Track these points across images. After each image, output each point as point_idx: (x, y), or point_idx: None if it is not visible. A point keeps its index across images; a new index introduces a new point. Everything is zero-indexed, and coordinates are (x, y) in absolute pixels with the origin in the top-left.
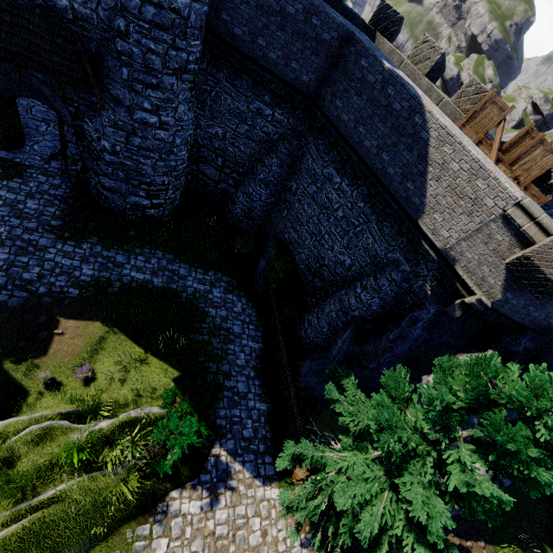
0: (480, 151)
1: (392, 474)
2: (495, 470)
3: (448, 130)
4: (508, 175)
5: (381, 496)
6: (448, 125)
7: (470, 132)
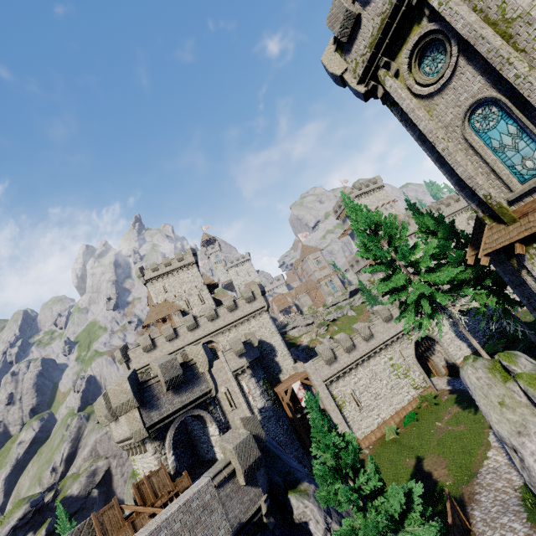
0: (166, 508)
1: (395, 529)
2: (356, 472)
3: (149, 534)
4: (166, 498)
5: (410, 531)
6: (145, 533)
7: (120, 532)
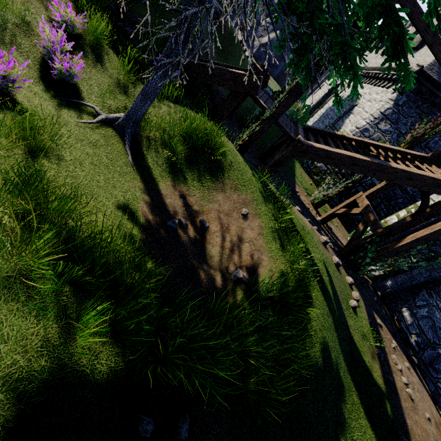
0: None
1: None
2: None
3: None
4: None
5: None
6: None
7: None
